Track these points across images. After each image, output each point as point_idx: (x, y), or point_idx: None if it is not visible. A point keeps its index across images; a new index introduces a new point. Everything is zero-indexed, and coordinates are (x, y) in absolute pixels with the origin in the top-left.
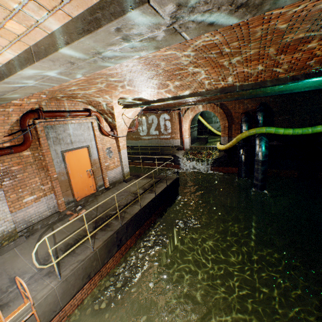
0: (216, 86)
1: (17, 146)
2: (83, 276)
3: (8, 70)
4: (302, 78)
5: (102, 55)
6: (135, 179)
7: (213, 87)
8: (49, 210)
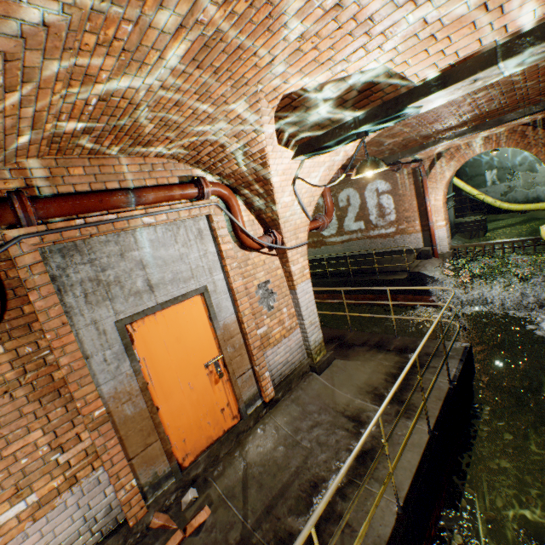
0: None
1: None
2: None
3: None
4: None
5: None
6: (337, 354)
7: None
8: (89, 527)
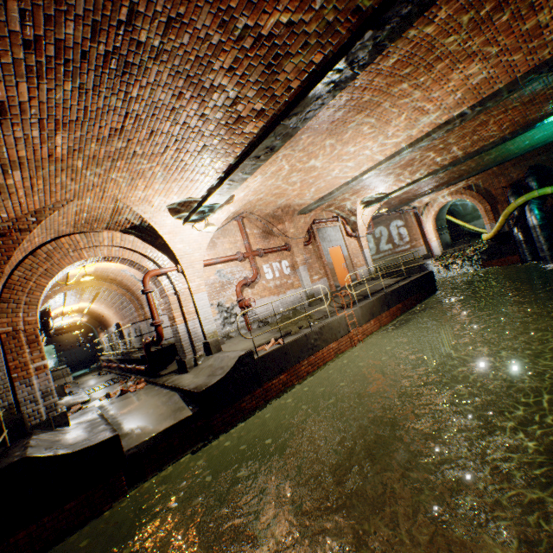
0: (442, 164)
1: (307, 241)
2: (369, 313)
3: (355, 179)
4: (509, 137)
5: (390, 164)
6: None
7: (440, 165)
8: (325, 289)
